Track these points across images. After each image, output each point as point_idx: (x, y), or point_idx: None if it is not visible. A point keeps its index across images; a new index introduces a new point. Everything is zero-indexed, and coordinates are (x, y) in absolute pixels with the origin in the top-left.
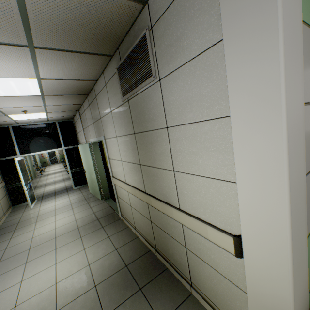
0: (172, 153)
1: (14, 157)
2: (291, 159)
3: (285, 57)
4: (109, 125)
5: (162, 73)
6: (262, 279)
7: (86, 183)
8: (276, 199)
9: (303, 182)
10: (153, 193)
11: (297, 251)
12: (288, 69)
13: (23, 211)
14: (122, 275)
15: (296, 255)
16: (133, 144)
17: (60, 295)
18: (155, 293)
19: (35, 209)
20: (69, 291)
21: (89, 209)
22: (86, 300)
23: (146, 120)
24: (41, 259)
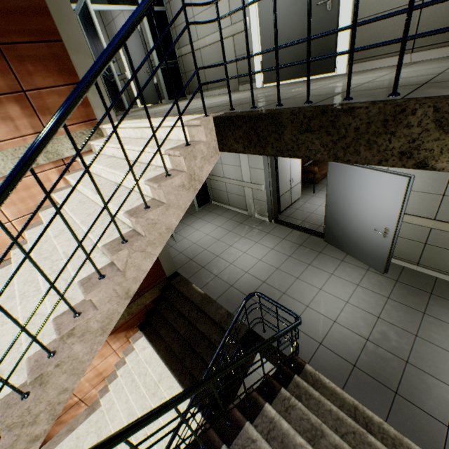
0: None
1: None
2: None
3: None
4: None
5: None
6: None
7: None
8: None
9: None
10: None
11: None
12: None
13: None
14: None
15: None
16: None
17: None
18: None
19: None
20: None
21: None
22: None
23: None
24: None
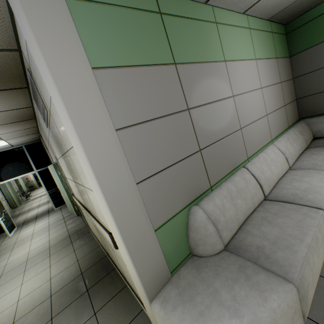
0: (77, 172)
1: None
2: (101, 174)
3: (67, 107)
4: (53, 147)
5: (48, 107)
6: (127, 262)
7: None
8: (104, 203)
9: (132, 186)
10: (88, 206)
11: (133, 237)
12: (76, 114)
13: (2, 241)
14: (76, 282)
15: (132, 240)
16: (66, 164)
17: (20, 310)
18: (98, 291)
19: (14, 236)
20: (28, 305)
21: (64, 227)
22: (41, 308)
23: (60, 144)
24: (10, 283)
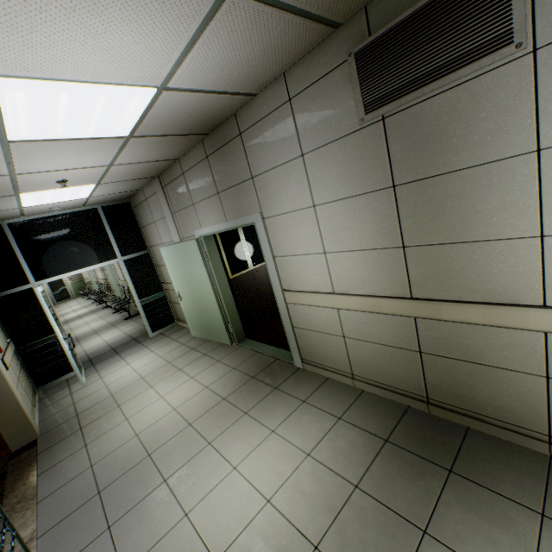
0: (546, 200)
1: (23, 287)
2: None
3: None
4: (286, 187)
5: (547, 34)
6: None
7: (172, 322)
8: None
9: None
10: (442, 297)
11: None
12: None
13: (69, 393)
14: (393, 458)
15: None
16: (385, 210)
17: (298, 519)
18: (486, 471)
19: (94, 384)
20: (310, 508)
21: (217, 364)
22: (361, 513)
23: (452, 149)
24: (194, 467)
